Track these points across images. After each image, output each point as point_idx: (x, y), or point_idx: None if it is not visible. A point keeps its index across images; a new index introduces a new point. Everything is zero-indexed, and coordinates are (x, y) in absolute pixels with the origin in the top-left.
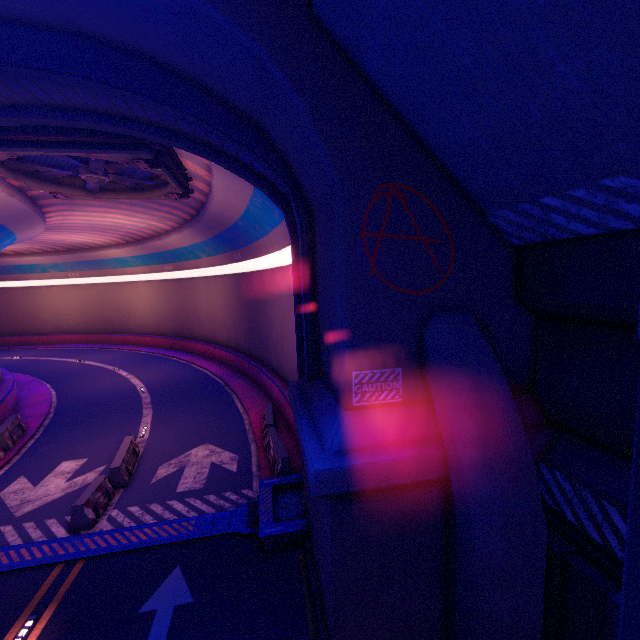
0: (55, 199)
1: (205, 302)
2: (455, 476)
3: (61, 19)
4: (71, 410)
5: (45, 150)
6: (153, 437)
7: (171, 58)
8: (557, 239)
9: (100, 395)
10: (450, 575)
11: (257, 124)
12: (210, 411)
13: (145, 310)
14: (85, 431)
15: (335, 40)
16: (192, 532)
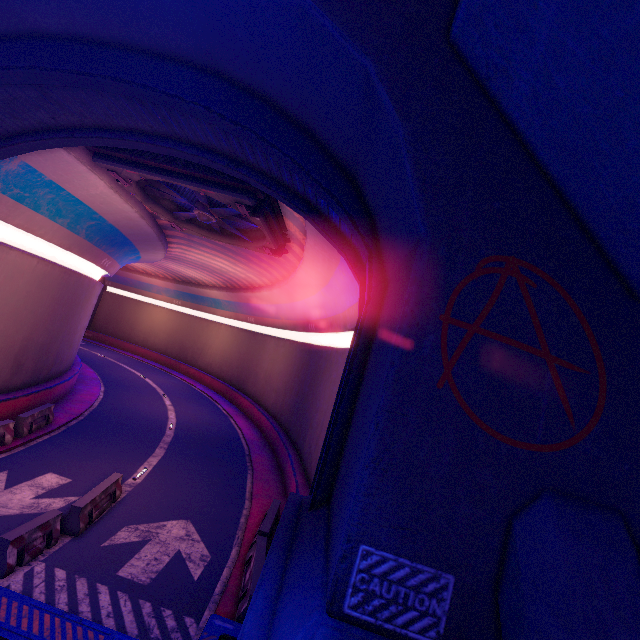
0: (178, 232)
1: (268, 361)
2: None
3: (206, 58)
4: (100, 420)
5: (167, 178)
6: (144, 484)
7: (287, 99)
8: None
9: (134, 415)
10: None
11: (354, 177)
12: (216, 479)
13: (217, 350)
14: (94, 447)
15: (471, 67)
16: None
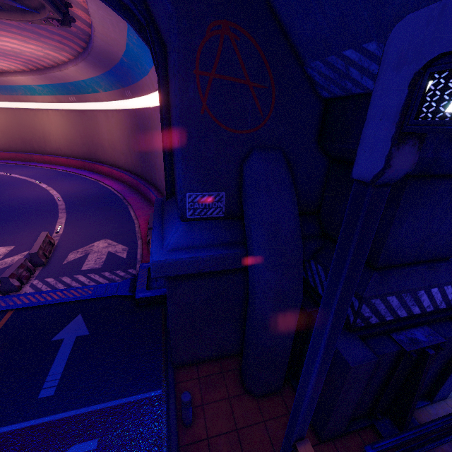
0: None
1: (106, 132)
2: (250, 267)
3: None
4: (1, 211)
5: None
6: (66, 233)
7: None
8: (353, 93)
9: (24, 201)
10: (246, 321)
11: None
12: (110, 217)
13: (58, 135)
14: (12, 227)
15: None
16: (91, 295)
